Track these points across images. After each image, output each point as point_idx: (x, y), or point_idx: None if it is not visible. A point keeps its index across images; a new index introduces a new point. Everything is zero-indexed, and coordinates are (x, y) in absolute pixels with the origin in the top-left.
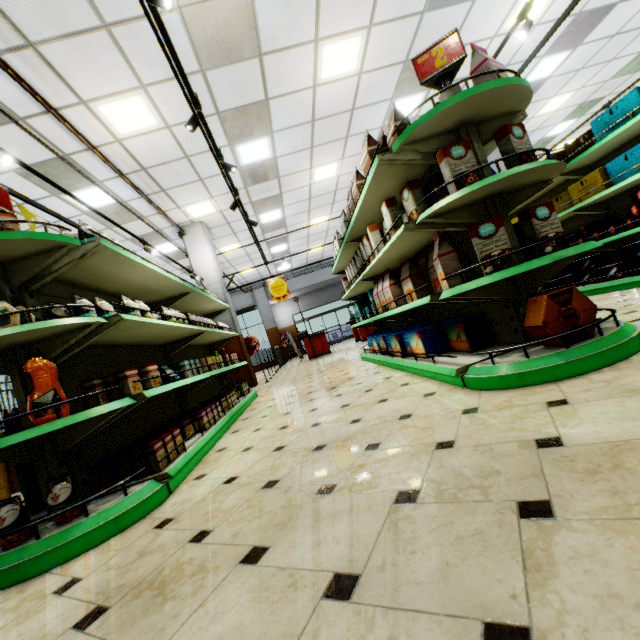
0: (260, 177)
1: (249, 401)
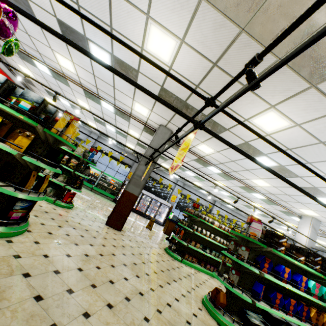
0: None
1: None
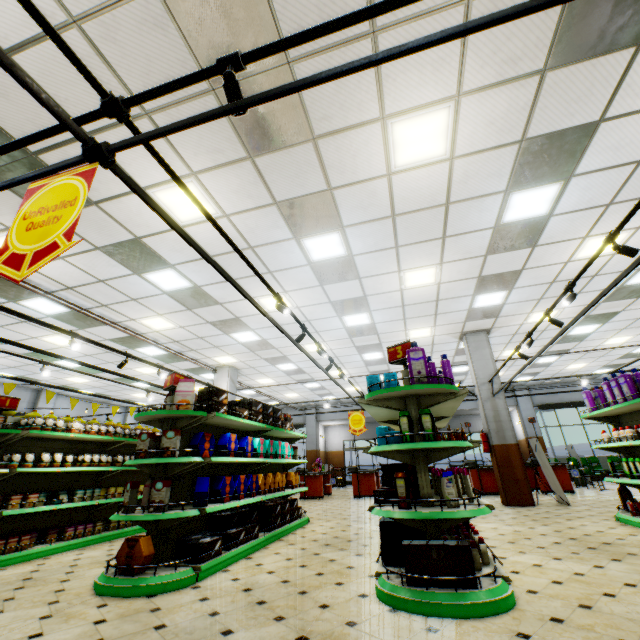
0: (260, 347)
1: None
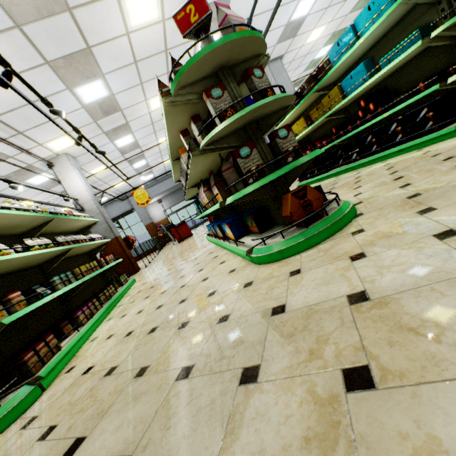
0: (105, 112)
1: (127, 288)
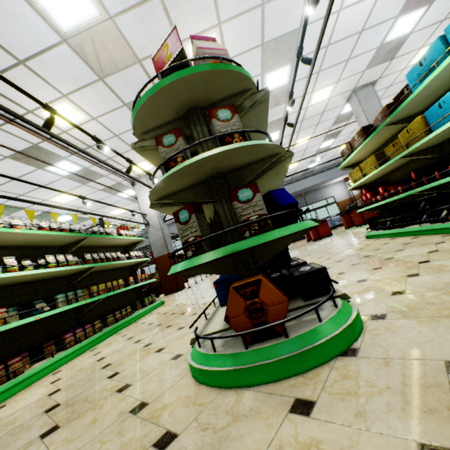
0: None
1: (146, 312)
